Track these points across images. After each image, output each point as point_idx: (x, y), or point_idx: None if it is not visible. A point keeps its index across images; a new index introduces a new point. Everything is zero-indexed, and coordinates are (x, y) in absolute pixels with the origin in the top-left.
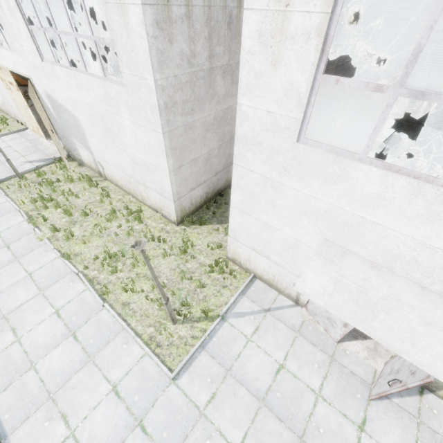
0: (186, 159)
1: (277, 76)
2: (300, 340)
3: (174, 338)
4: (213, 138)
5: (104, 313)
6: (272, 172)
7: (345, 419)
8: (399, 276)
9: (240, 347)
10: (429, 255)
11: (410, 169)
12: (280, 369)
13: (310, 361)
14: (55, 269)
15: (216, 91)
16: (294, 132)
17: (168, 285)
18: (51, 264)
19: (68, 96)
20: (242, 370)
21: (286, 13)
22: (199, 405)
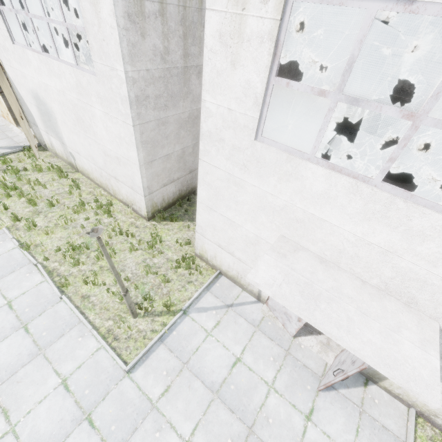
0: (158, 154)
1: (236, 75)
2: (259, 334)
3: (133, 331)
4: (187, 135)
5: (61, 305)
6: (234, 169)
7: (293, 410)
8: (343, 271)
9: (199, 341)
10: (367, 251)
11: (350, 169)
12: (237, 363)
13: (266, 355)
14: (11, 259)
15: (191, 89)
16: (252, 130)
17: (132, 279)
18: (8, 254)
19: (39, 82)
20: (199, 363)
21: (242, 16)
22: (151, 398)
